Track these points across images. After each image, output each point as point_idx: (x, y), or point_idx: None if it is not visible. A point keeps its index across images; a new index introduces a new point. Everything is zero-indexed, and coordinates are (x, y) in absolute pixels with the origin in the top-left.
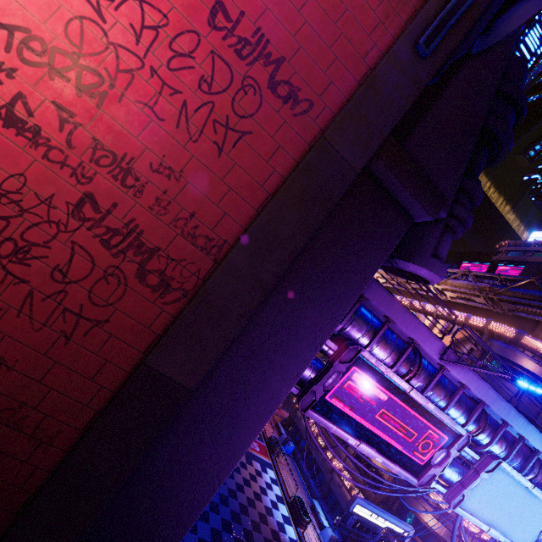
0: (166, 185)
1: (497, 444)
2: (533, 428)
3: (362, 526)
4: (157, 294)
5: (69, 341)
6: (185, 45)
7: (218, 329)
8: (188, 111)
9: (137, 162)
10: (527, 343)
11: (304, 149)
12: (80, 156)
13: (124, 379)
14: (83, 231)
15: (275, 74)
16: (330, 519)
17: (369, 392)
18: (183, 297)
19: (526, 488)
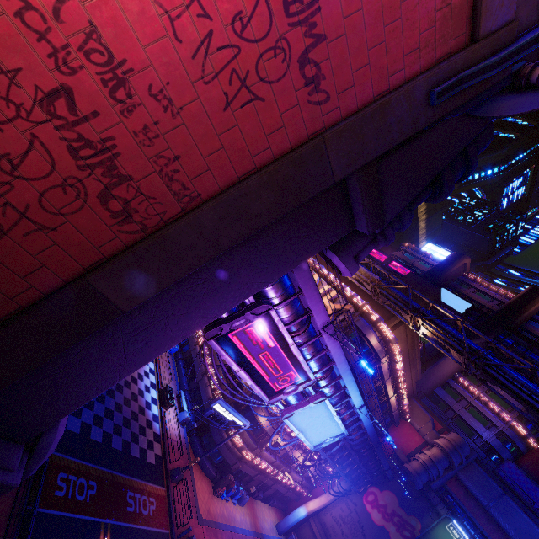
0: (160, 116)
1: (329, 388)
2: (354, 383)
3: (215, 417)
4: (116, 220)
5: (4, 236)
6: None
7: (166, 270)
8: (211, 45)
9: (136, 76)
10: (380, 327)
11: (303, 138)
12: (68, 36)
13: (59, 286)
14: (49, 128)
15: (310, 50)
16: (190, 406)
17: (263, 339)
18: (141, 231)
19: (332, 415)
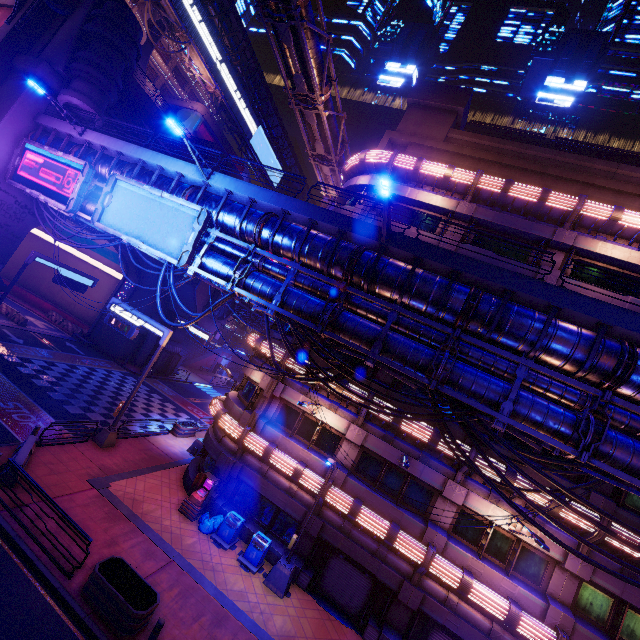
0: None
1: (141, 179)
2: (163, 156)
3: (116, 322)
4: None
5: None
6: None
7: None
8: None
9: None
10: (347, 168)
11: None
12: None
13: None
14: None
15: None
16: None
17: (35, 161)
18: None
19: (151, 194)
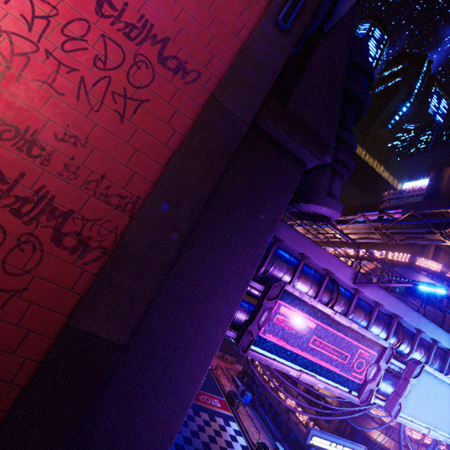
0: (73, 151)
1: (417, 351)
2: (441, 330)
3: None
4: (76, 255)
5: None
6: (76, 30)
7: (141, 279)
8: (86, 85)
9: (41, 133)
10: (420, 264)
11: (199, 111)
12: None
13: (51, 347)
14: None
15: (163, 51)
16: None
17: (299, 323)
18: (103, 255)
19: (449, 385)
